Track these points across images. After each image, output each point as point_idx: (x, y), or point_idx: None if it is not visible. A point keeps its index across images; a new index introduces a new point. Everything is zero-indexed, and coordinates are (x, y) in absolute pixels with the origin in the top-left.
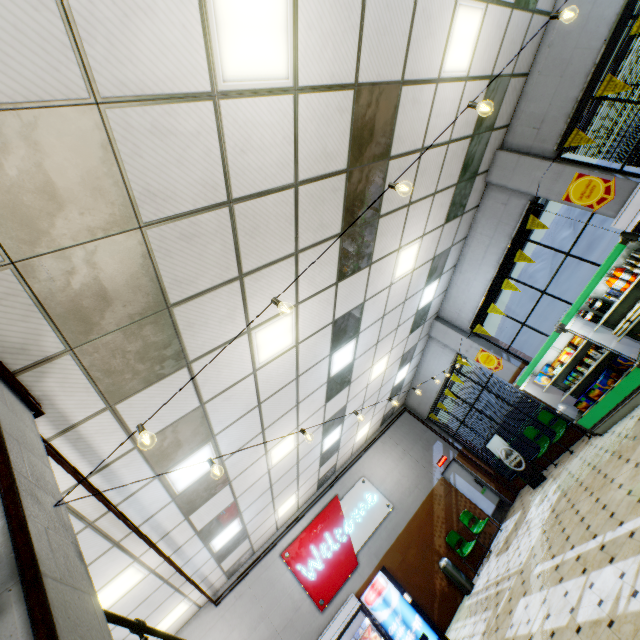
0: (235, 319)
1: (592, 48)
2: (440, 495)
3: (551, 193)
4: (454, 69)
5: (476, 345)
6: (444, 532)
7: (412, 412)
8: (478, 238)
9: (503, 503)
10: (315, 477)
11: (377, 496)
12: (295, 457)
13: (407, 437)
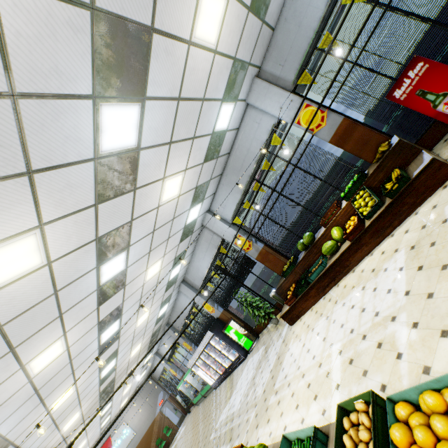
0: (64, 447)
1: (183, 317)
2: (158, 420)
3: (180, 341)
4: (135, 352)
5: (169, 366)
6: (156, 438)
7: (152, 377)
8: (166, 338)
9: (183, 416)
10: (99, 434)
11: (129, 430)
12: (87, 442)
13: (148, 392)
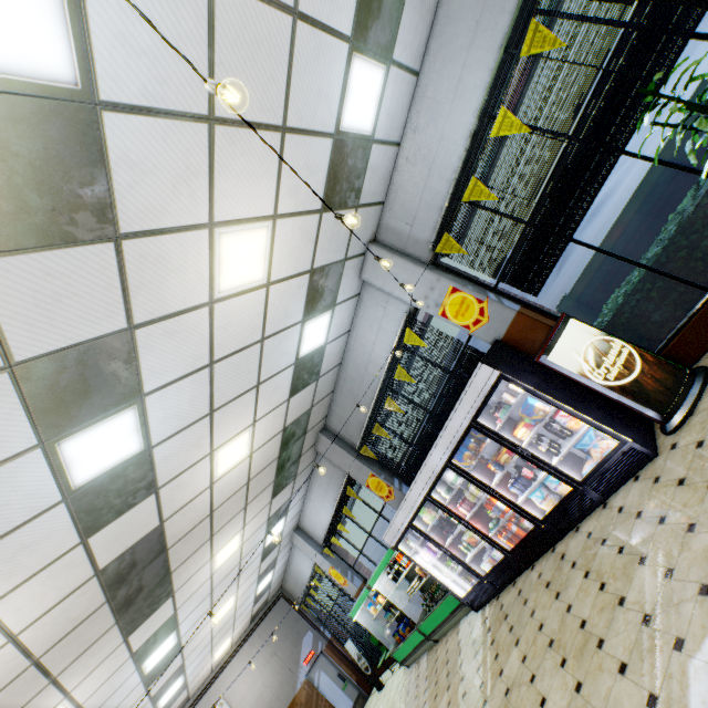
0: None
1: (369, 395)
2: (301, 703)
3: (358, 477)
4: (231, 465)
5: (327, 562)
6: None
7: (288, 597)
8: (319, 480)
9: (361, 697)
10: None
11: None
12: None
13: (278, 632)
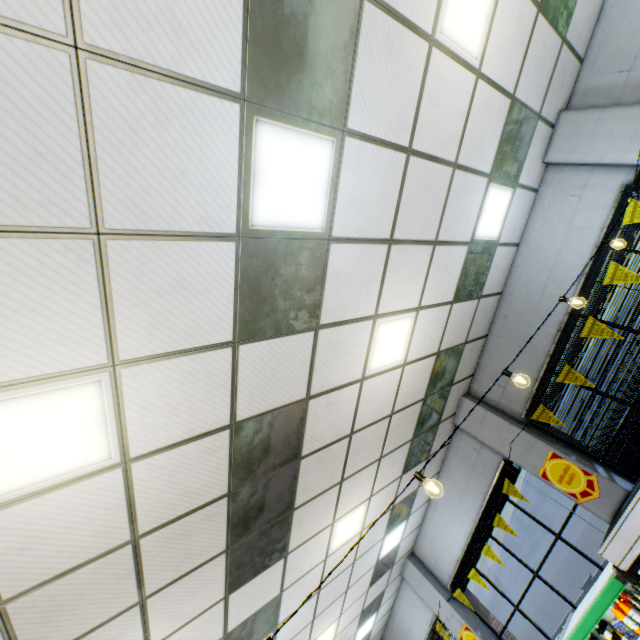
0: None
1: (547, 331)
2: None
3: (525, 462)
4: (384, 363)
5: (458, 616)
6: None
7: None
8: (452, 477)
9: None
10: None
11: None
12: None
13: None
